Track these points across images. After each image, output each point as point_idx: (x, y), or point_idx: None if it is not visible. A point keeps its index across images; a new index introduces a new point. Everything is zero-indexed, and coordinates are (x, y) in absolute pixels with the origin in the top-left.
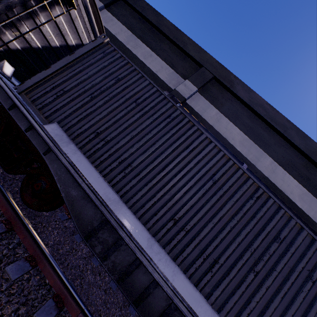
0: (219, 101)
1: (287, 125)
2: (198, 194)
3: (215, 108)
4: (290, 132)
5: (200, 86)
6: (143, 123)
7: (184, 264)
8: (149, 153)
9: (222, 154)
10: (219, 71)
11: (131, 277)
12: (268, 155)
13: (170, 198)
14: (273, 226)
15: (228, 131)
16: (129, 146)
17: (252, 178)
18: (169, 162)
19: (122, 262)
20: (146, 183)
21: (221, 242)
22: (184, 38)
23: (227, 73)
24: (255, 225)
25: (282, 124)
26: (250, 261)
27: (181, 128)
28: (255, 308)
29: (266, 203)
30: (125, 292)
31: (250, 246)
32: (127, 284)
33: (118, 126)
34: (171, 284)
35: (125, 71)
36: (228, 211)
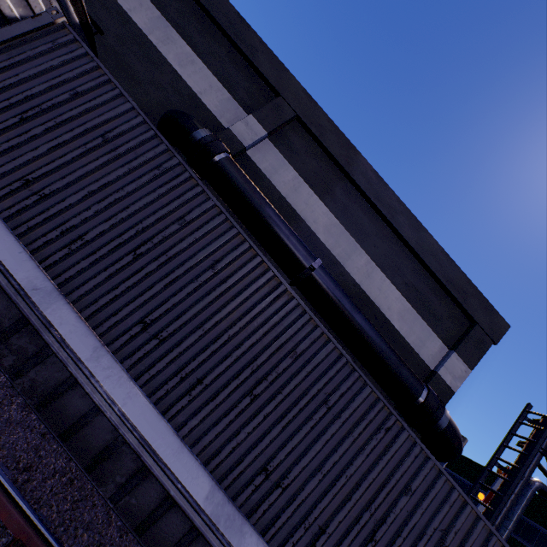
0: (301, 158)
1: (396, 207)
2: (187, 288)
3: (294, 168)
4: (400, 219)
5: (272, 129)
6: (112, 173)
7: (151, 385)
8: (117, 221)
9: (234, 233)
10: (306, 107)
11: (60, 401)
12: (365, 250)
13: (142, 292)
14: (290, 336)
15: (309, 208)
16: (83, 207)
17: (273, 270)
18: (148, 238)
19: (47, 381)
20: (106, 267)
21: (212, 356)
22: (253, 41)
23: (318, 113)
24: (266, 334)
25: (389, 205)
26: (250, 382)
27: (175, 186)
28: (246, 441)
29: (286, 306)
30: (47, 423)
31: (253, 362)
32: (52, 410)
33: (67, 172)
34: (119, 408)
35: (90, 81)
36: (230, 314)
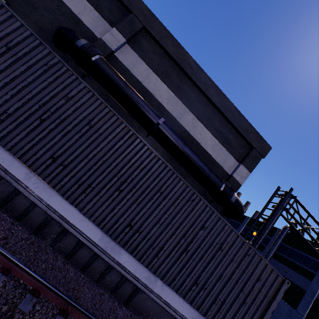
0: (149, 56)
1: (208, 84)
2: (75, 137)
3: (145, 63)
4: (211, 91)
5: (128, 37)
6: (17, 70)
7: (63, 190)
8: (26, 100)
9: (99, 102)
10: (149, 20)
11: (13, 202)
12: (191, 112)
13: (49, 141)
14: (137, 158)
15: (157, 88)
16: (3, 93)
17: (125, 123)
18: (47, 109)
19: (3, 192)
20: (24, 128)
21: (95, 172)
22: None
23: (158, 24)
24: (124, 158)
25: (204, 83)
26: (117, 184)
27: (59, 76)
28: (118, 213)
29: (134, 142)
30: (8, 213)
31: (118, 174)
32: (9, 207)
33: None
34: (46, 202)
35: None
36: (102, 149)
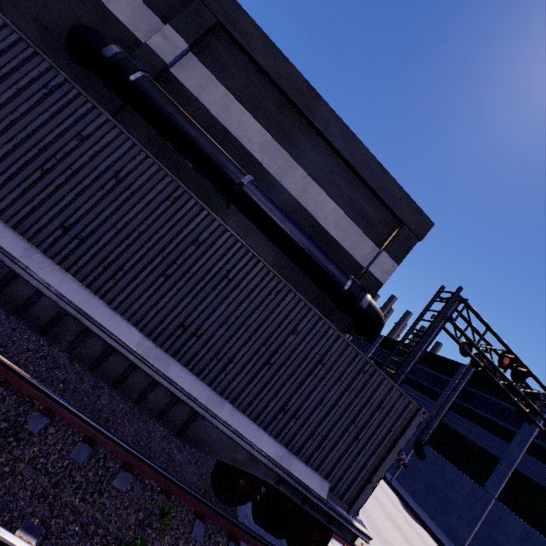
0: (229, 72)
1: (329, 119)
2: (96, 196)
3: (222, 85)
4: (333, 131)
5: (193, 40)
6: (2, 95)
7: (81, 275)
8: (19, 142)
9: (130, 144)
10: (228, 10)
11: (8, 289)
12: (300, 166)
13: (57, 203)
14: (191, 229)
15: (243, 127)
16: None
17: (171, 175)
18: (52, 155)
19: None
20: (19, 184)
21: (128, 249)
22: None
23: (242, 16)
24: (172, 229)
25: (322, 117)
26: (163, 267)
27: (67, 104)
28: (165, 308)
29: (186, 205)
30: (2, 305)
31: (163, 251)
32: (3, 297)
33: None
34: (56, 290)
35: None
36: (138, 215)
